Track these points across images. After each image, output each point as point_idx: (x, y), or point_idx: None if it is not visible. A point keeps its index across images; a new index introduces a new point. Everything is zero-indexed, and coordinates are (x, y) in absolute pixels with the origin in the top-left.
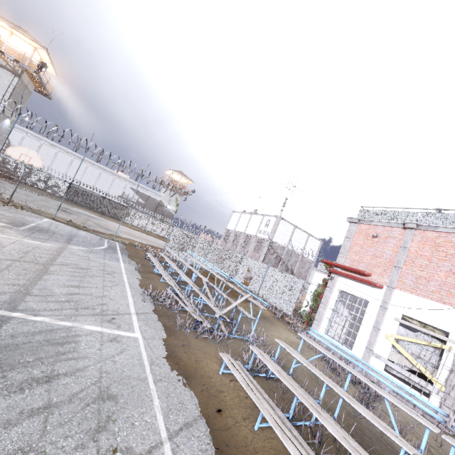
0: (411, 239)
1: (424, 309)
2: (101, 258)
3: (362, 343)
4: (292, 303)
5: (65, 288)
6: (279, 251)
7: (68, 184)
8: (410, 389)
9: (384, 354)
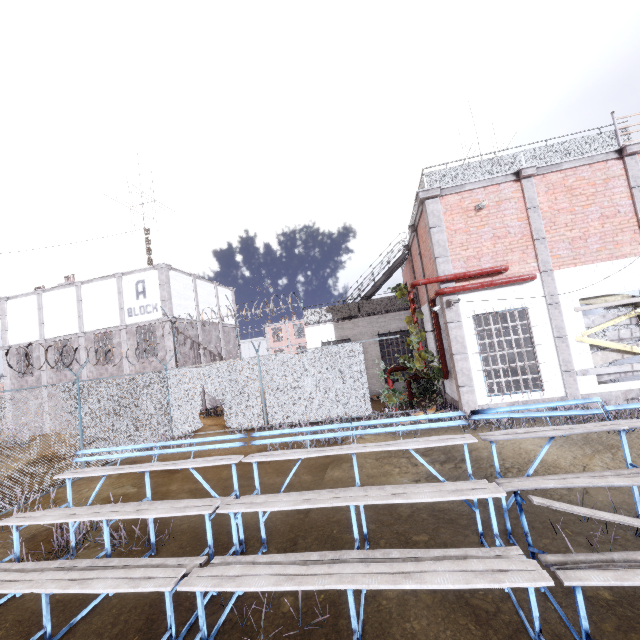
0: (536, 193)
1: (601, 277)
2: None
3: (553, 371)
4: (362, 393)
5: None
6: (191, 332)
7: None
8: (639, 382)
9: (589, 364)
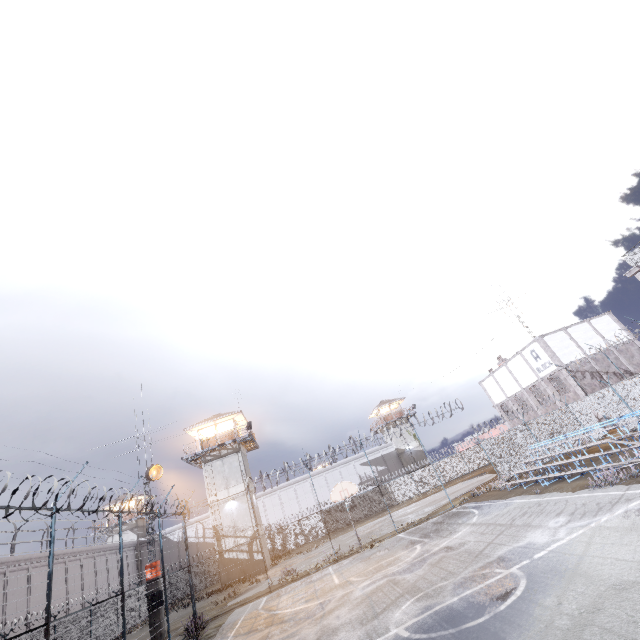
0: None
1: None
2: (501, 510)
3: None
4: None
5: (559, 517)
6: (585, 367)
7: (319, 515)
8: None
9: None
